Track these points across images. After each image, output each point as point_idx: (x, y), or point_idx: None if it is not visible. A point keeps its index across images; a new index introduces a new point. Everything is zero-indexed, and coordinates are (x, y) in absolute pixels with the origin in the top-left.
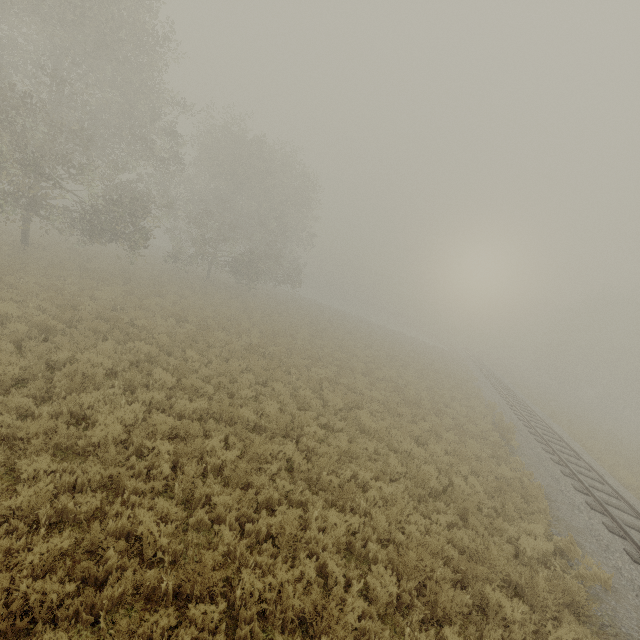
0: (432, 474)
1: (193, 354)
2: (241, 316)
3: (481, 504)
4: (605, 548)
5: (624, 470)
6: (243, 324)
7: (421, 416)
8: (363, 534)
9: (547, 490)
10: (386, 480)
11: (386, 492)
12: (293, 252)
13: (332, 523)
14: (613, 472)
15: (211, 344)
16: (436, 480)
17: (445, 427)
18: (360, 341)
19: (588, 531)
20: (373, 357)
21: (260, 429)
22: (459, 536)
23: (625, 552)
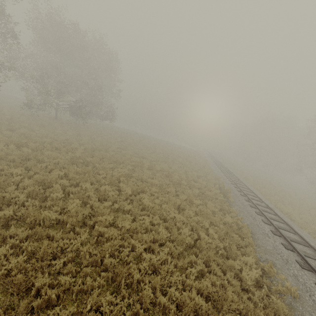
0: (187, 234)
1: (17, 170)
2: (72, 140)
3: (217, 248)
4: (286, 262)
5: (280, 203)
6: (72, 145)
7: (181, 191)
8: (132, 310)
9: (251, 226)
10: (156, 246)
11: (154, 261)
12: (108, 101)
13: (104, 311)
14: (276, 205)
15: (41, 160)
16: (190, 236)
17: (195, 195)
18: (149, 149)
19: (275, 251)
20: (156, 157)
21: (64, 222)
22: (205, 285)
23: (296, 262)
